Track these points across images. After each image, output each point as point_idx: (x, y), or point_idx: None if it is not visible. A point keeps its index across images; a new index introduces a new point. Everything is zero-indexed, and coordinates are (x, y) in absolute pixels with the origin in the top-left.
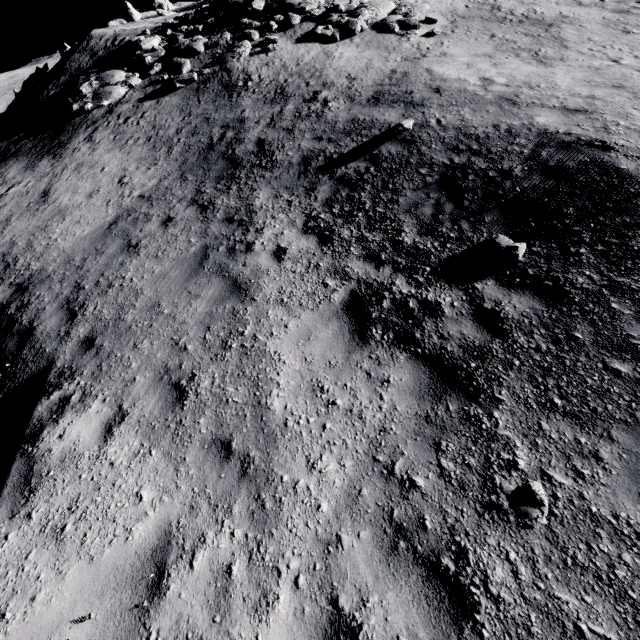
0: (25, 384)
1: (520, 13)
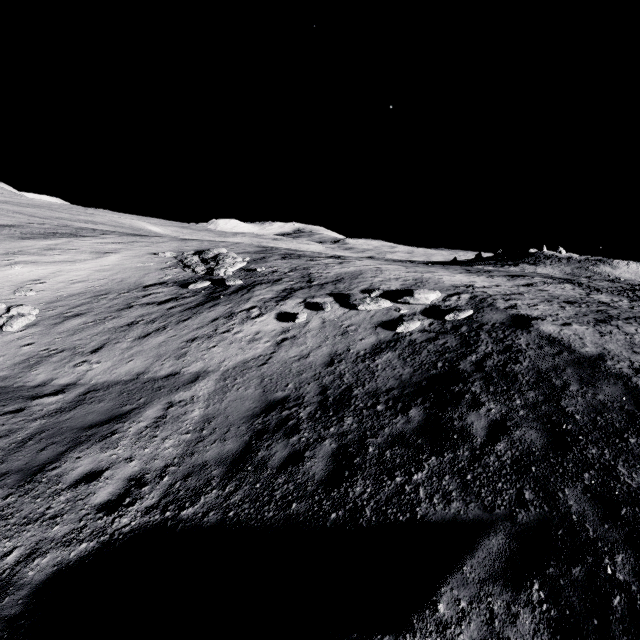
0: None
1: None
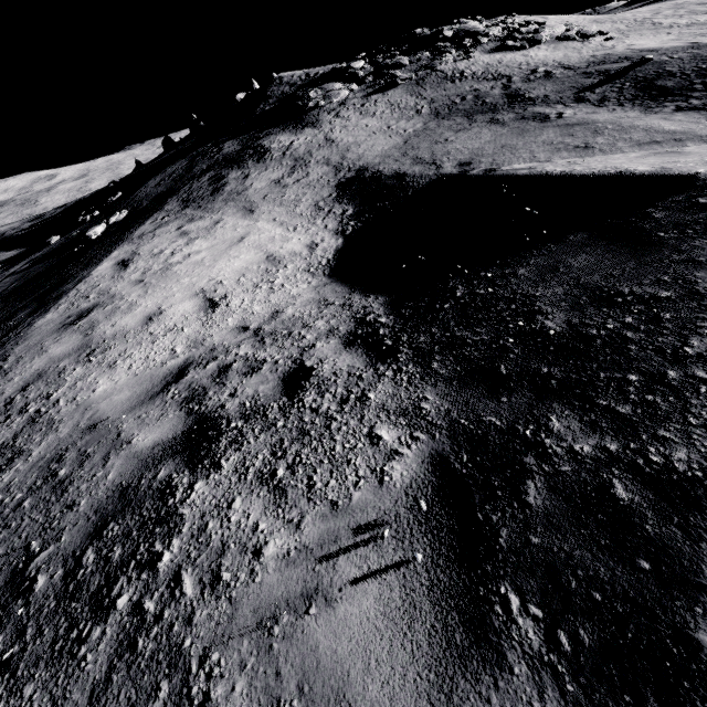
0: (427, 186)
1: (684, 23)
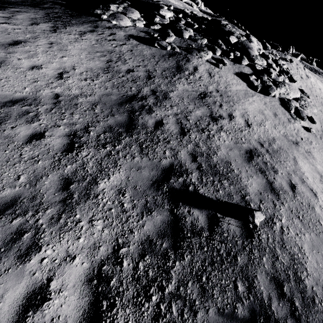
0: None
1: None
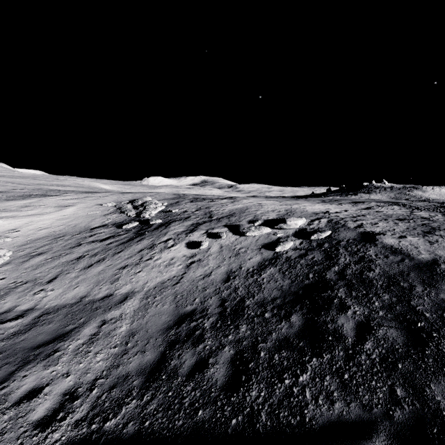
0: None
1: None
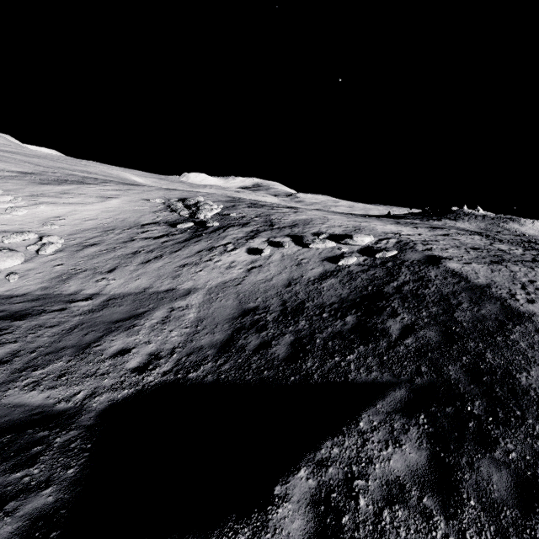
0: None
1: None
